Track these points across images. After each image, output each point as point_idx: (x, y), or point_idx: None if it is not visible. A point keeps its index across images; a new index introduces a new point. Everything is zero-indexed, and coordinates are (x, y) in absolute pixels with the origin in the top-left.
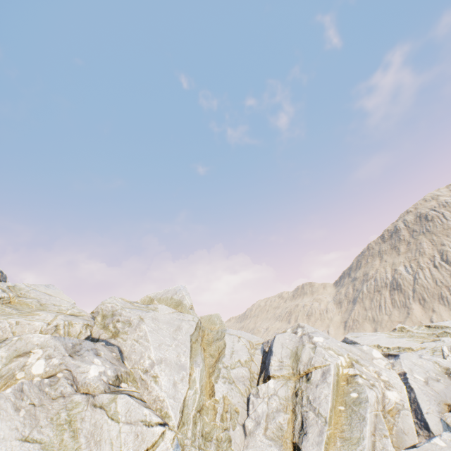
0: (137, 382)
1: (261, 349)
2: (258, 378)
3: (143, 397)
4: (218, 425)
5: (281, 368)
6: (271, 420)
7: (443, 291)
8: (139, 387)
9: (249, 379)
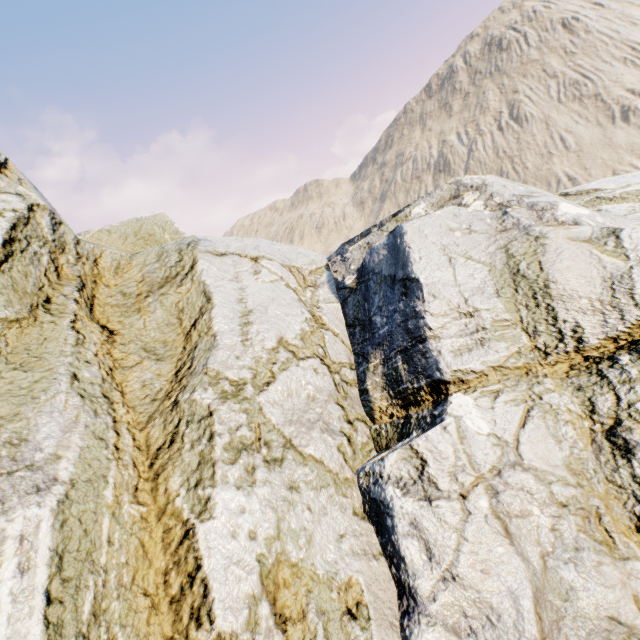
0: None
1: (328, 283)
2: (358, 381)
3: None
4: None
5: (483, 342)
6: (561, 614)
7: (505, 165)
8: None
9: (333, 398)
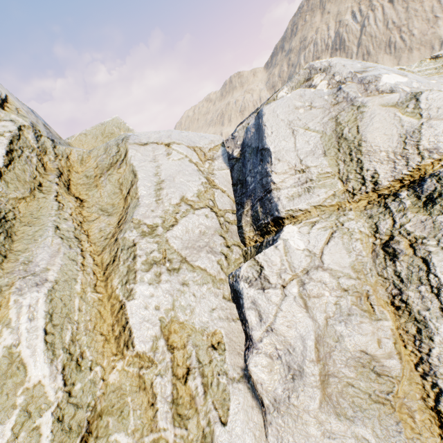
0: None
1: (222, 156)
2: (237, 221)
3: None
4: (171, 440)
5: (309, 189)
6: (332, 349)
7: (393, 35)
8: None
9: (218, 232)
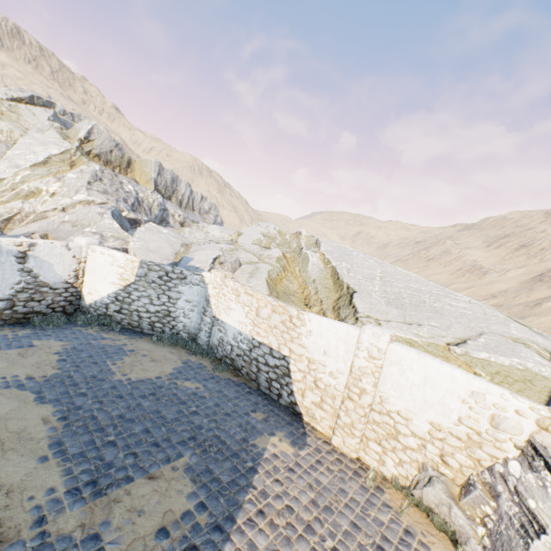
0: None
1: None
2: None
3: None
4: None
5: None
6: None
7: None
8: None
9: None
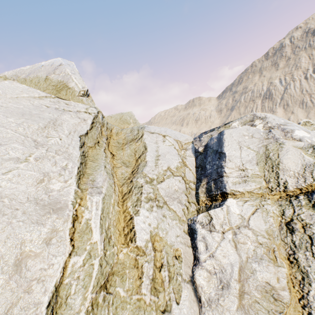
0: None
1: (191, 149)
2: (195, 189)
3: None
4: (148, 301)
5: (245, 181)
6: (248, 277)
7: (305, 98)
8: None
9: (184, 192)
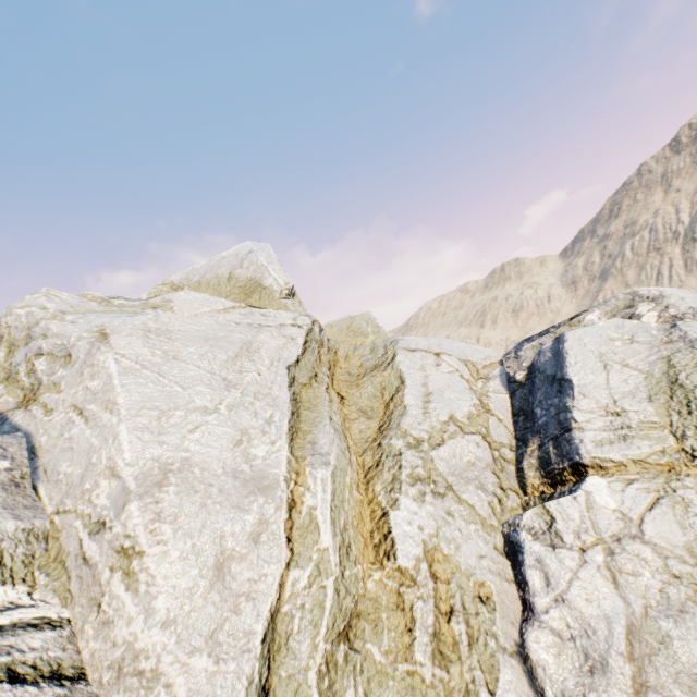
0: (68, 571)
1: (499, 377)
2: (515, 460)
3: (79, 645)
4: (428, 679)
5: (625, 438)
6: (654, 651)
7: None
8: (73, 594)
9: (490, 468)
